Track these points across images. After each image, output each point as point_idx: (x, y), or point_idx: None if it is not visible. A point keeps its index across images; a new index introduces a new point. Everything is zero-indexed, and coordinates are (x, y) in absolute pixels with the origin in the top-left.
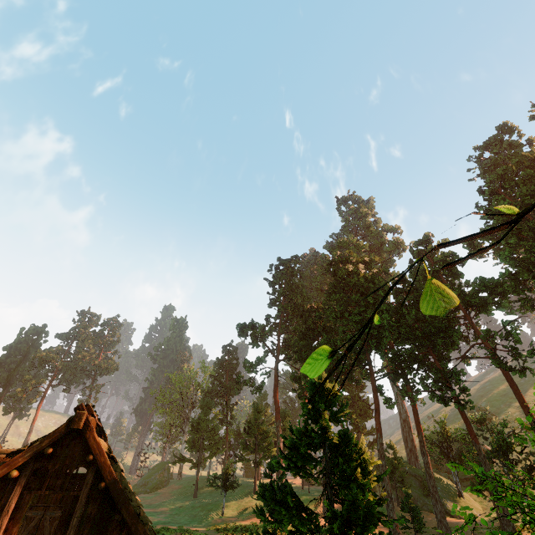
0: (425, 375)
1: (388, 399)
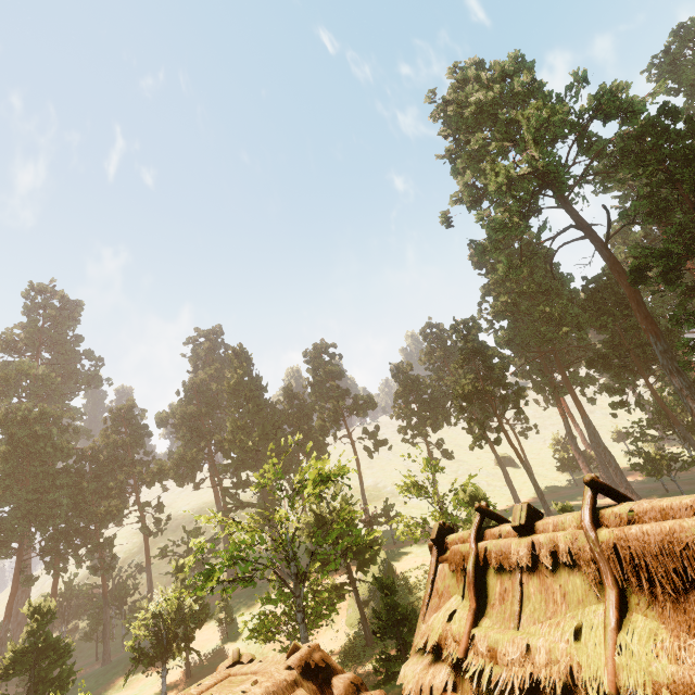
0: (81, 545)
1: (29, 578)
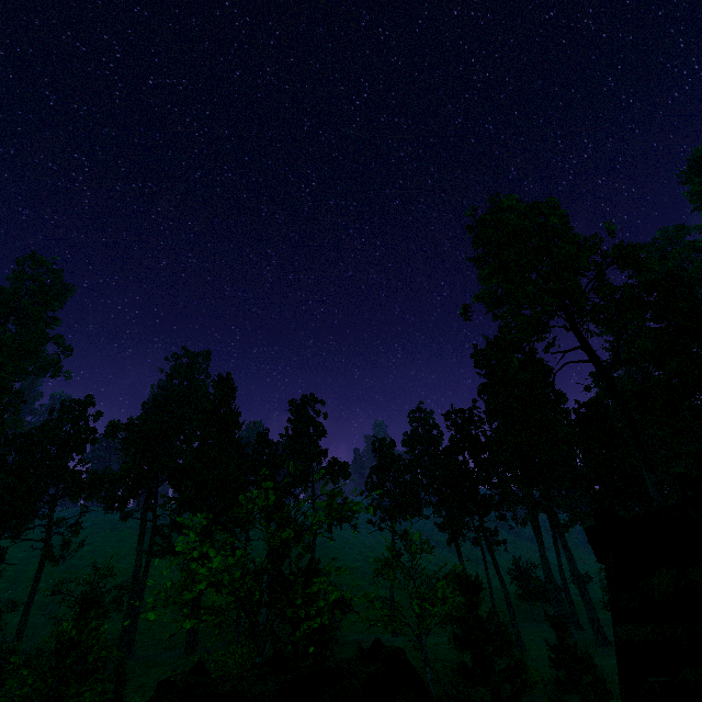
0: None
1: None
